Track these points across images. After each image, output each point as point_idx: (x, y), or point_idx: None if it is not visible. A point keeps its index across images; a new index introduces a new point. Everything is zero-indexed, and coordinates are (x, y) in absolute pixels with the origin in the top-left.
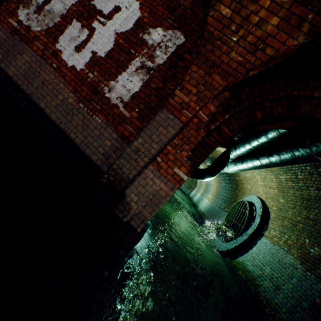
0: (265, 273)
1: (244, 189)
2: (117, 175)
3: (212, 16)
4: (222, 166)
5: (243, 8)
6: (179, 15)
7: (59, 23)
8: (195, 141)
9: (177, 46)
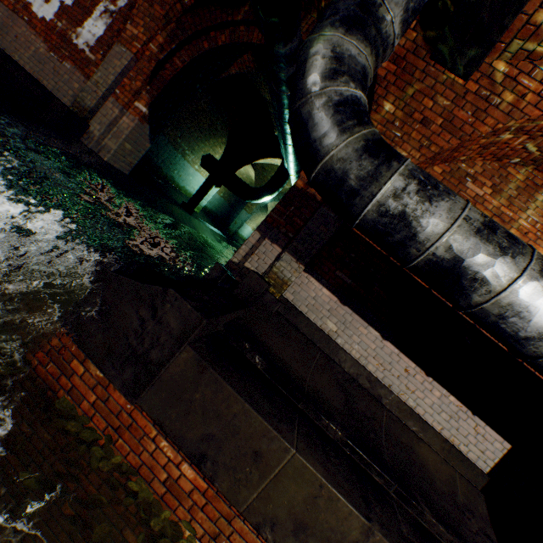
0: None
1: None
2: (81, 107)
3: None
4: (281, 181)
5: None
6: None
7: None
8: (148, 72)
9: None
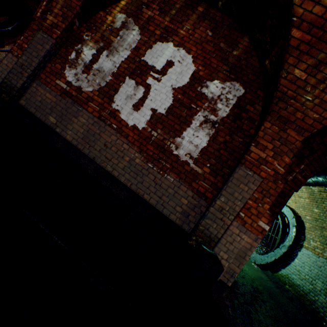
0: (317, 288)
1: None
2: (205, 235)
3: (285, 77)
4: None
5: (320, 72)
6: (234, 66)
7: (111, 81)
8: (275, 193)
9: (238, 97)
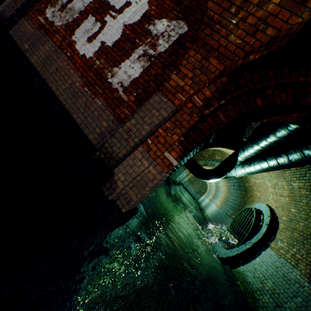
0: (266, 287)
1: (253, 196)
2: (108, 153)
3: (212, 0)
4: (229, 168)
5: None
6: (185, 6)
7: (77, 18)
8: (187, 125)
9: (180, 35)
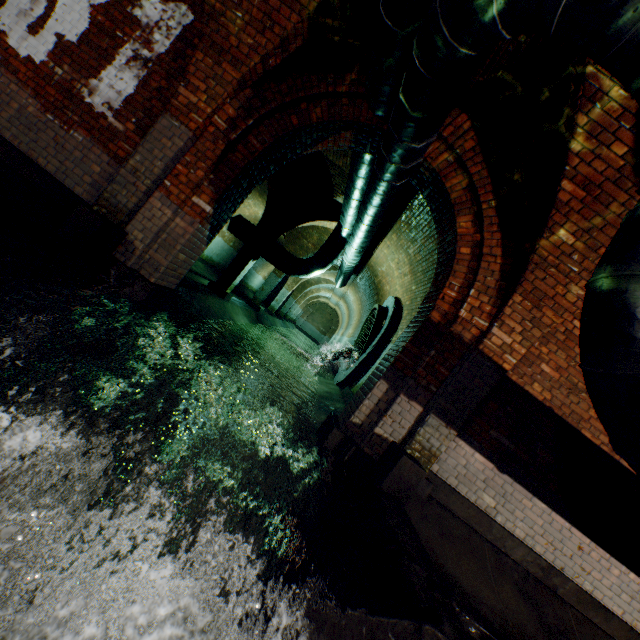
0: None
1: (384, 295)
2: (111, 206)
3: None
4: (336, 251)
5: None
6: None
7: None
8: (214, 156)
9: (184, 27)
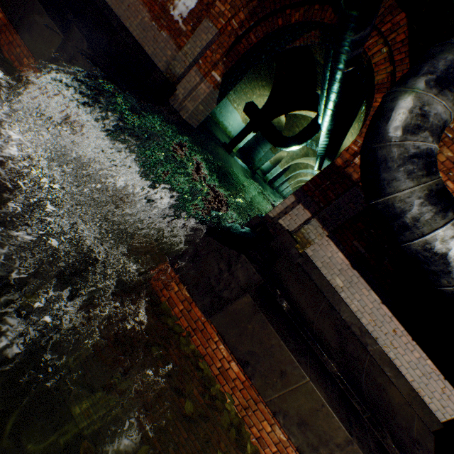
0: None
1: None
2: (172, 73)
3: None
4: (311, 134)
5: None
6: None
7: None
8: (227, 46)
9: None
